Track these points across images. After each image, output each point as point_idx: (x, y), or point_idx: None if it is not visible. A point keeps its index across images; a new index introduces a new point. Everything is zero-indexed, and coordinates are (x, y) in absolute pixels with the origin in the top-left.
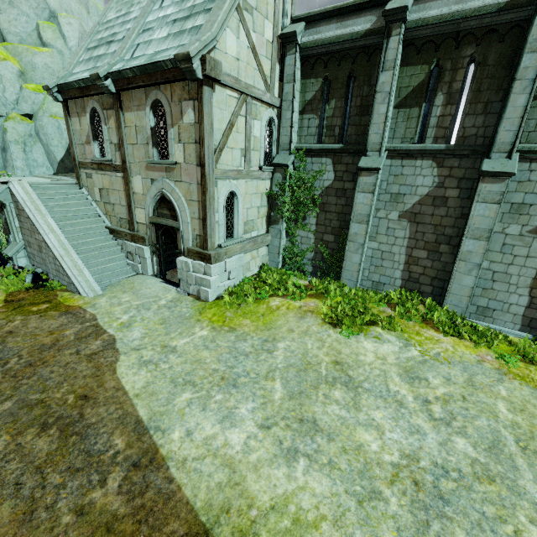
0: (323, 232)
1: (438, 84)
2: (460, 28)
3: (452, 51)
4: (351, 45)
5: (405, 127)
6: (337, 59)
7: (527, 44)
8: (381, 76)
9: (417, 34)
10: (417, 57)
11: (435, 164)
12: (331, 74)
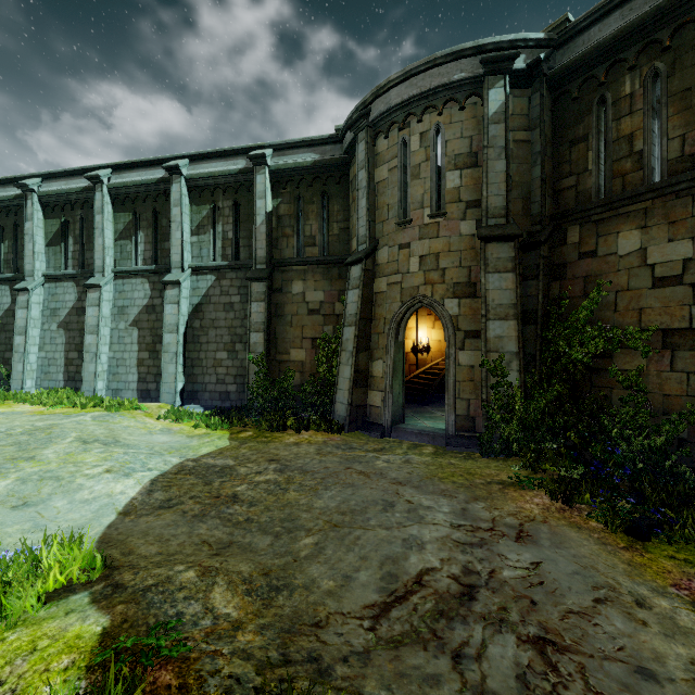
0: (5, 350)
1: (69, 231)
2: (70, 198)
3: (71, 212)
4: (11, 204)
5: (55, 260)
6: (5, 212)
7: (95, 210)
8: (27, 224)
9: (48, 200)
10: (53, 214)
11: (75, 284)
12: (3, 222)
